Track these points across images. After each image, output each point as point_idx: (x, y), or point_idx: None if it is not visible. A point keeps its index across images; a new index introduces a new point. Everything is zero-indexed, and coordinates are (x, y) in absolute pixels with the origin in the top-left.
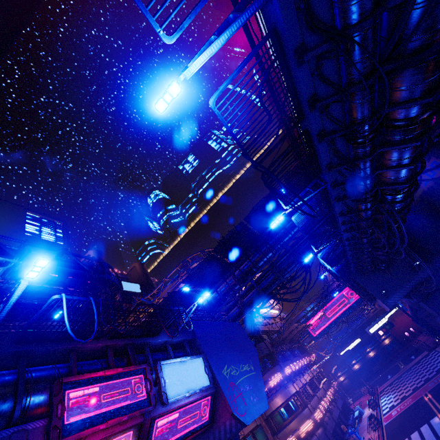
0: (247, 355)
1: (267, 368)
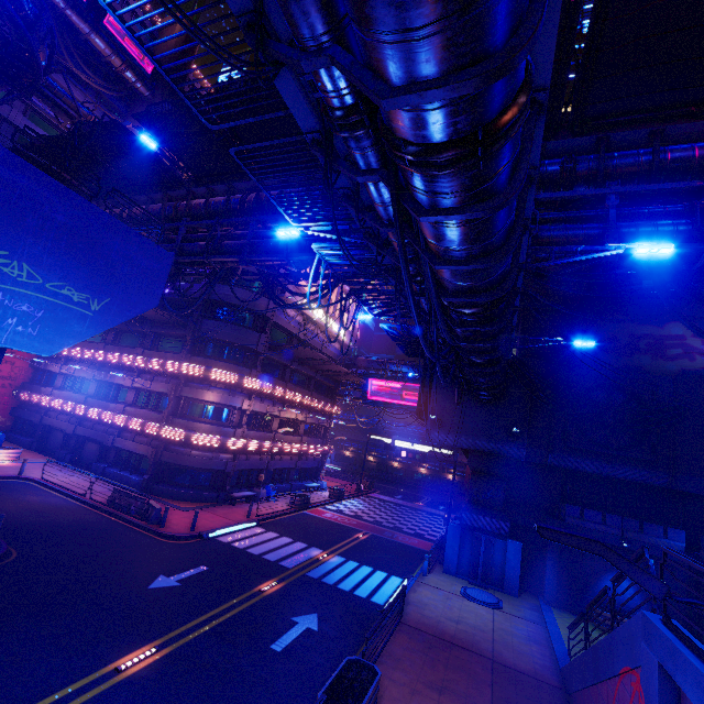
0: (112, 291)
1: (232, 361)
